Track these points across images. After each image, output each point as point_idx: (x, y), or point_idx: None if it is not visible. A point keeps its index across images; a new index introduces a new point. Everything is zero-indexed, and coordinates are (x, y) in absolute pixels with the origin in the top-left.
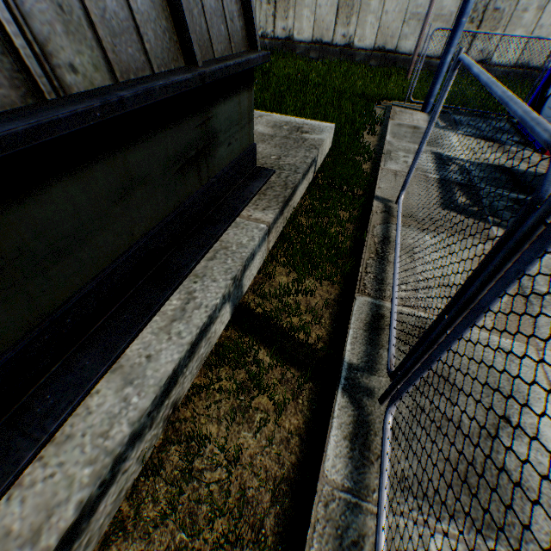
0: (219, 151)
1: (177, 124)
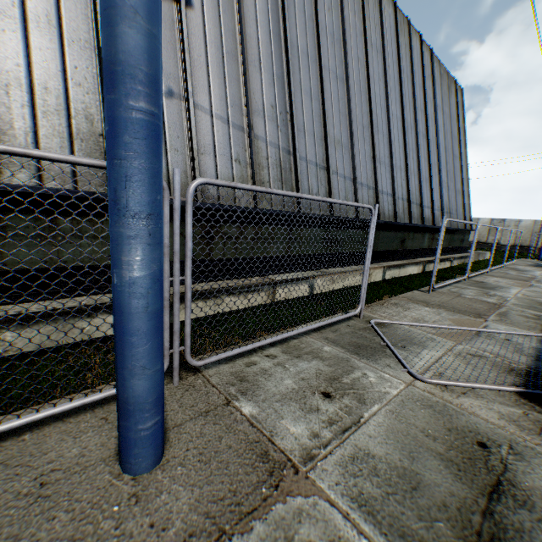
0: (463, 243)
1: (461, 235)
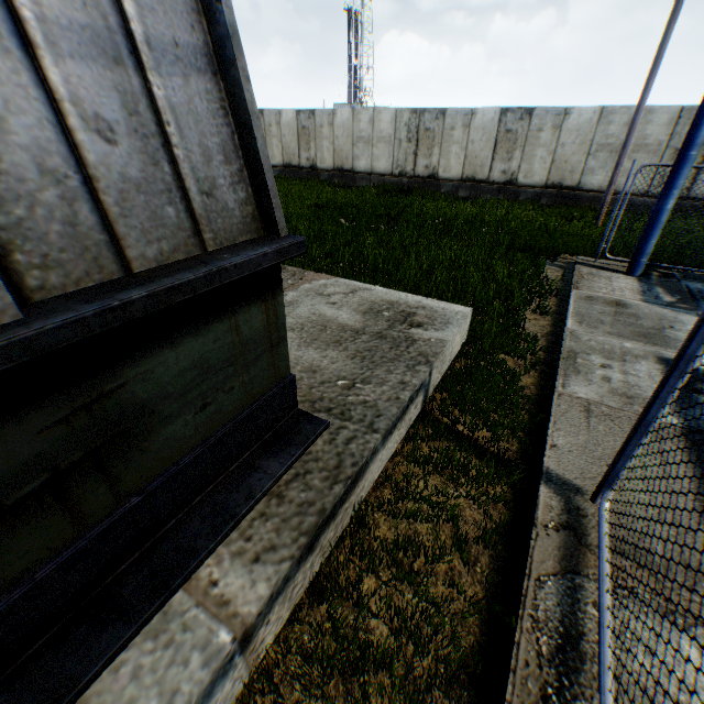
0: (162, 434)
1: None
